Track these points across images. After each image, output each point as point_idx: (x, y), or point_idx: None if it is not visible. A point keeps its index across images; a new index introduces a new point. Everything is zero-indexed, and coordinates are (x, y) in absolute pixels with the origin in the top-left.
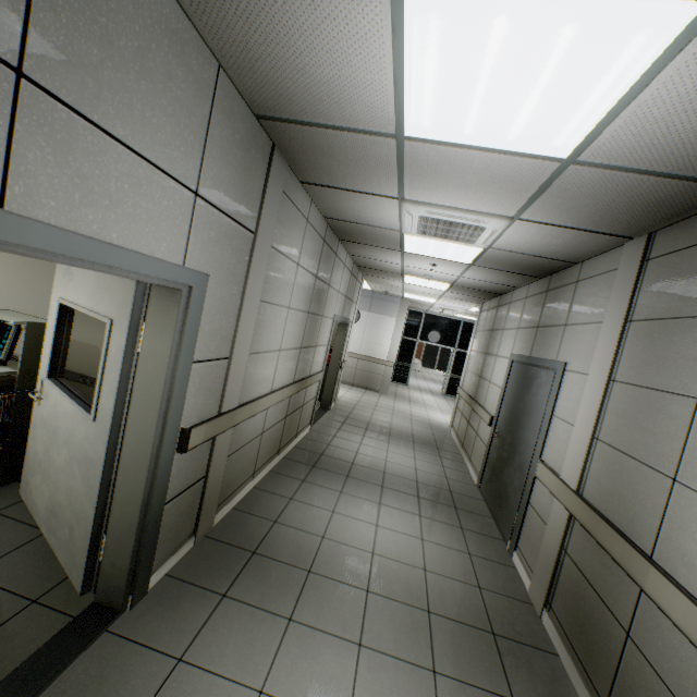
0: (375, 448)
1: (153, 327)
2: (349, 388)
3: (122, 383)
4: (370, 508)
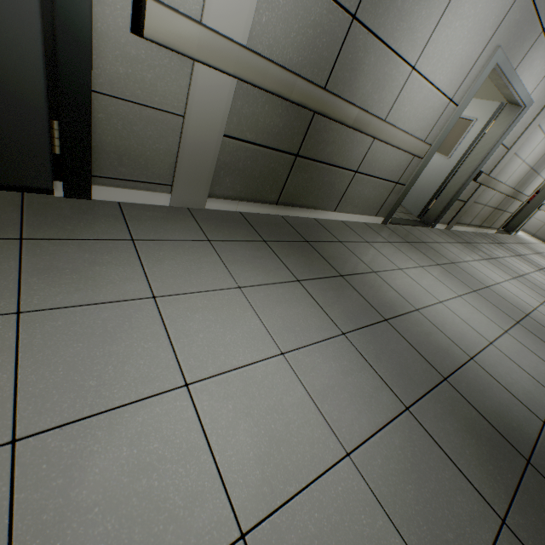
0: (541, 260)
1: (497, 123)
2: (528, 235)
3: (471, 145)
4: (529, 268)
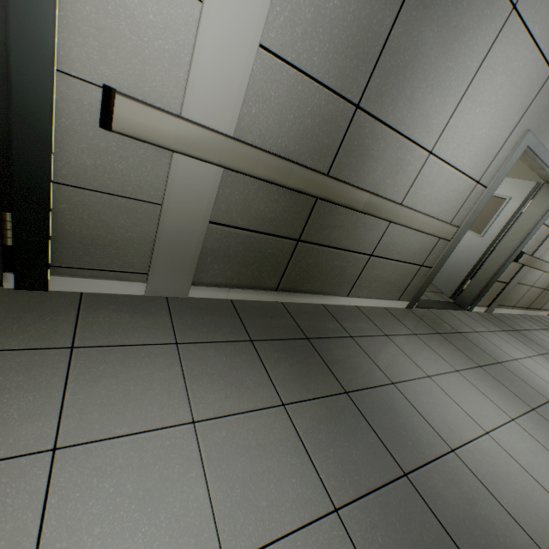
0: None
1: (536, 202)
2: None
3: (506, 223)
4: None
